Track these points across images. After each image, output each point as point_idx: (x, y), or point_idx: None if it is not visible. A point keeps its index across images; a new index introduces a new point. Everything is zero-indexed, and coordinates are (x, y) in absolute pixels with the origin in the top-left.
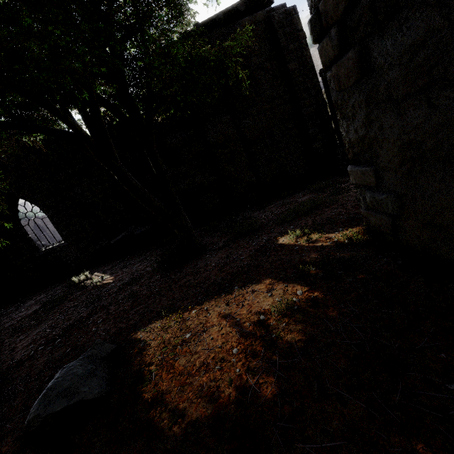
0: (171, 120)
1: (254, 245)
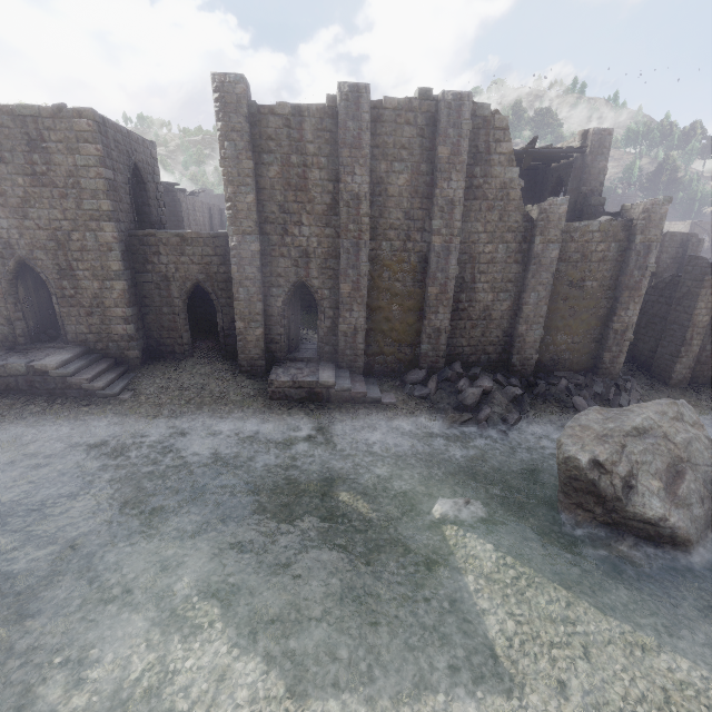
0: None
1: None
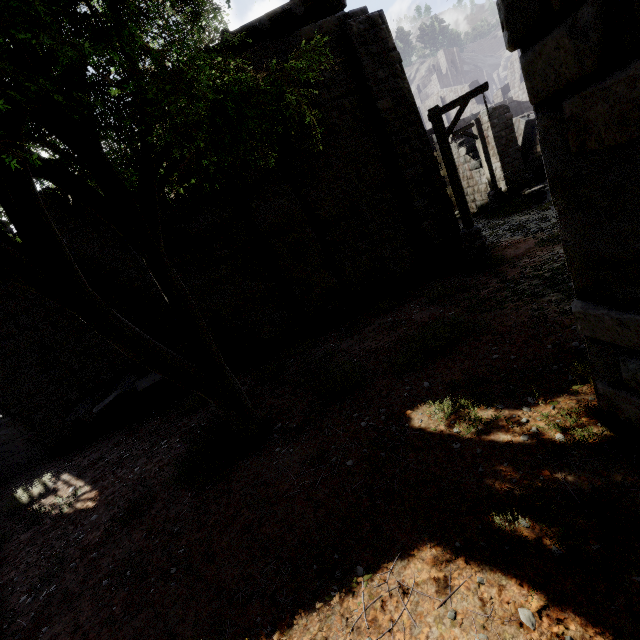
0: (191, 192)
1: (364, 426)
